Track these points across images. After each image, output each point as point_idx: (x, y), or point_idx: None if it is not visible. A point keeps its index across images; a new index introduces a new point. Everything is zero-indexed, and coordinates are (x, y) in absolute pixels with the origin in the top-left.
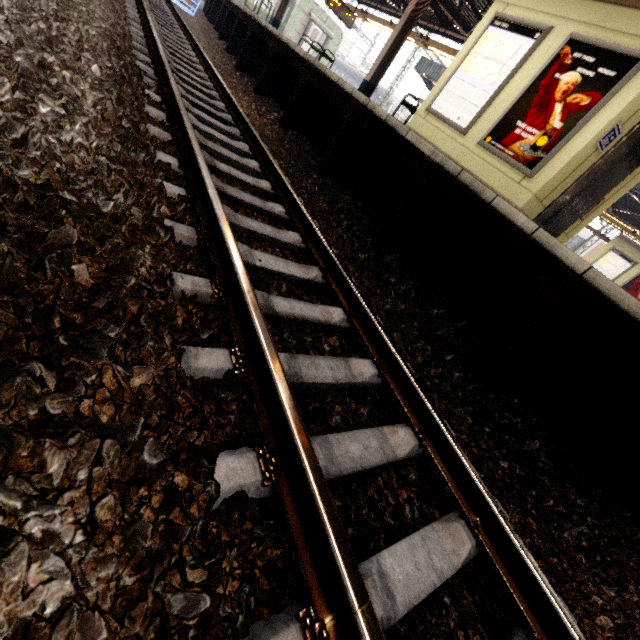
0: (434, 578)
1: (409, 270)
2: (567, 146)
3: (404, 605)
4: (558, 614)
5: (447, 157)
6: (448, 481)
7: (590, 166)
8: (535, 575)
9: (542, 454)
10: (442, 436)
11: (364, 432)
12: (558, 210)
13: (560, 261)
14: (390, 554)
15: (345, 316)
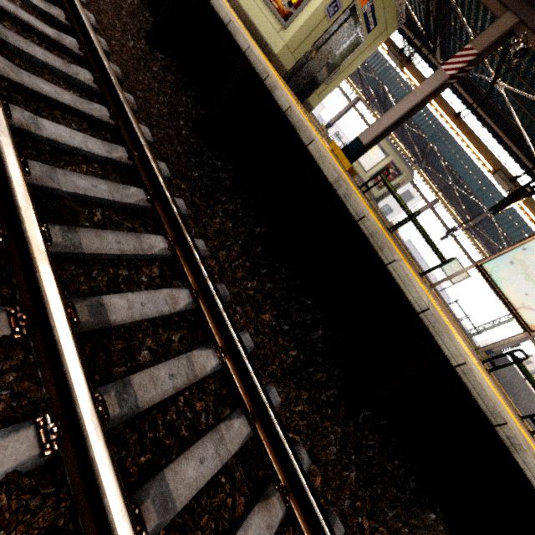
0: (84, 147)
1: (175, 70)
2: (308, 6)
3: (49, 136)
4: (158, 179)
5: (237, 2)
6: (125, 137)
7: (324, 31)
8: (153, 167)
9: (228, 181)
10: (125, 113)
11: (61, 90)
12: (313, 73)
13: (237, 44)
14: (50, 123)
15: (77, 45)
